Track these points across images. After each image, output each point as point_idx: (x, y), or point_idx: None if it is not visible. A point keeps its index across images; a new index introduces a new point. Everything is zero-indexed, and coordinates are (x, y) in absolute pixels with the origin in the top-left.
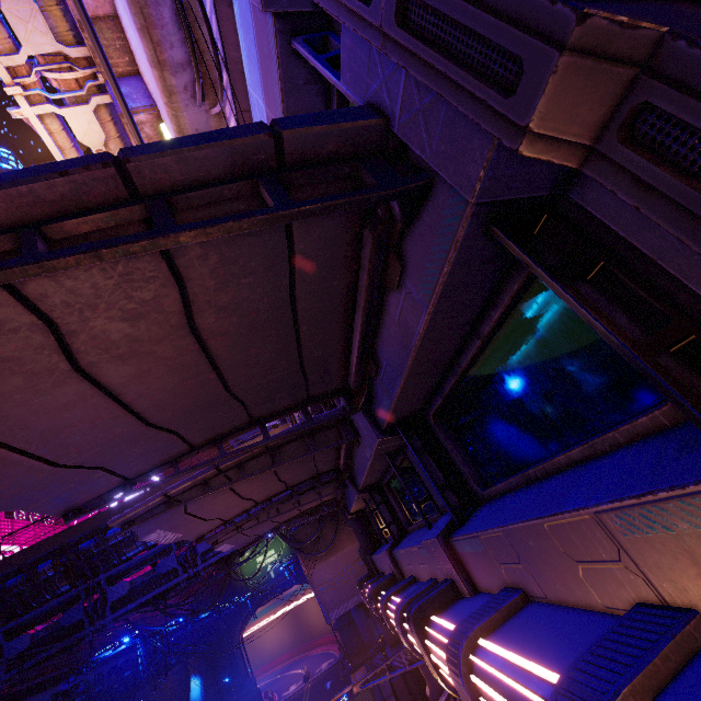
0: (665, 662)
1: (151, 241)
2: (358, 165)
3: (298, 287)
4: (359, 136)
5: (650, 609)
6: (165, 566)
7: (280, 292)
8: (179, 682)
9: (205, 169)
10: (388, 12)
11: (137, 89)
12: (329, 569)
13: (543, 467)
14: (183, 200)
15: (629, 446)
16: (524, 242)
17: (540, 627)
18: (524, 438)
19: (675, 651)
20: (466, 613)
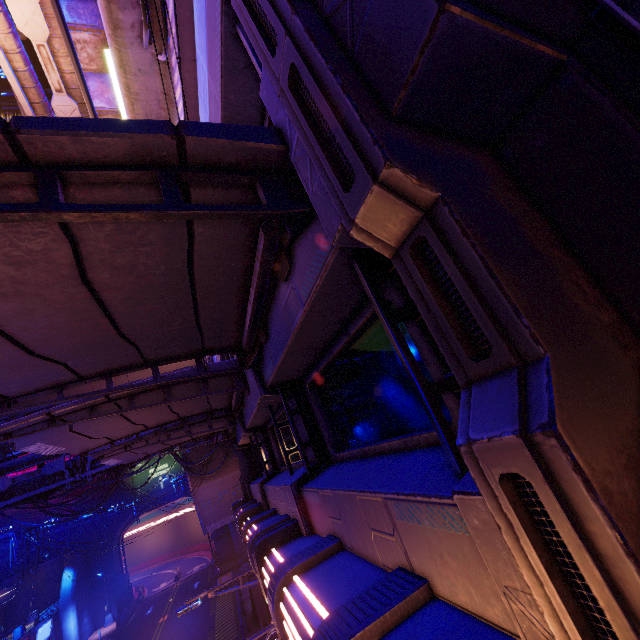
0: (393, 615)
1: (32, 214)
2: (256, 179)
3: (196, 261)
4: (260, 155)
5: (403, 573)
6: (52, 469)
7: (179, 263)
8: (51, 573)
9: (103, 152)
10: (284, 72)
11: (86, 3)
12: (213, 488)
13: (374, 448)
14: (77, 176)
15: (425, 449)
16: (374, 282)
17: (338, 572)
18: (369, 421)
19: (402, 608)
20: (297, 551)
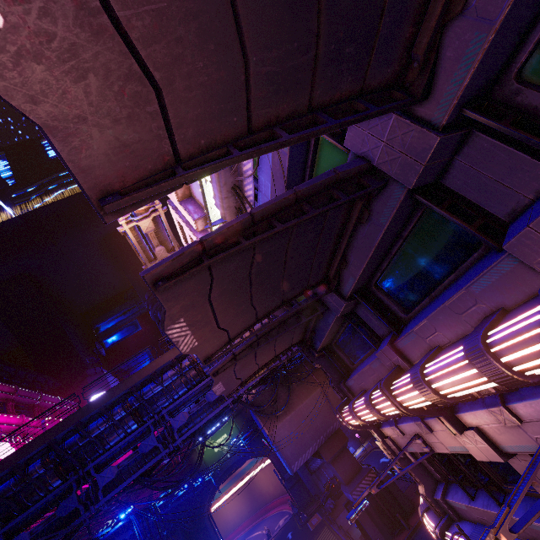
0: None
1: None
2: None
3: None
4: None
5: None
6: (147, 446)
7: None
8: None
9: None
10: None
11: None
12: (286, 427)
13: None
14: None
15: None
16: None
17: None
18: None
19: None
20: None
